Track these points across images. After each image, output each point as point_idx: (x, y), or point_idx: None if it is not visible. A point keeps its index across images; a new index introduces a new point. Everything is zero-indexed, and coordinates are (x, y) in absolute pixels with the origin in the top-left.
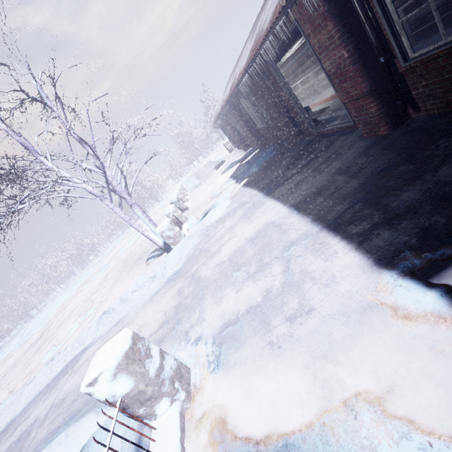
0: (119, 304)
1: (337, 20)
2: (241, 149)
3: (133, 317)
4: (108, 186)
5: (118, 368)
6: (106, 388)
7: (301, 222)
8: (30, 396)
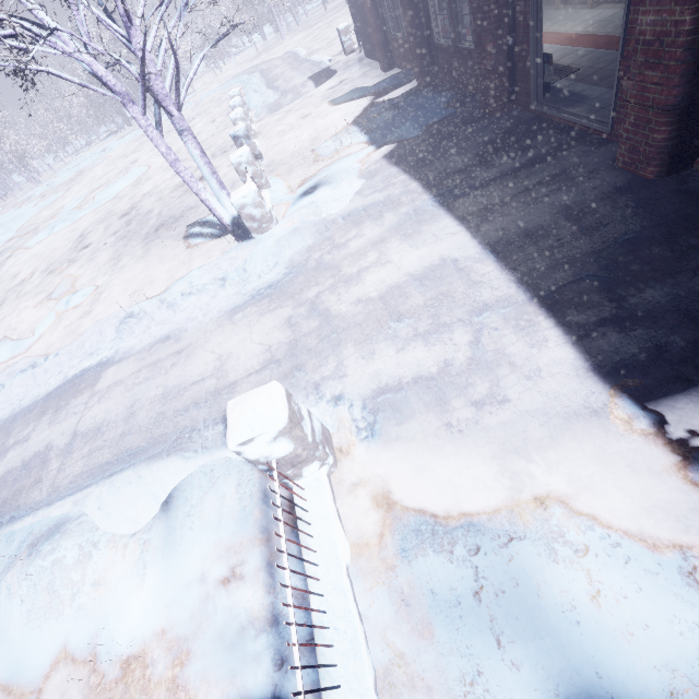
0: (158, 307)
1: None
2: (372, 59)
3: (201, 338)
4: (143, 79)
5: (282, 431)
6: (262, 450)
7: (501, 277)
8: (2, 411)
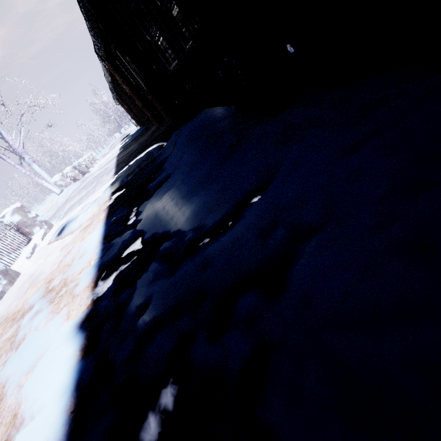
0: None
1: (118, 74)
2: None
3: None
4: (8, 149)
5: (14, 211)
6: (9, 219)
7: (113, 165)
8: None
